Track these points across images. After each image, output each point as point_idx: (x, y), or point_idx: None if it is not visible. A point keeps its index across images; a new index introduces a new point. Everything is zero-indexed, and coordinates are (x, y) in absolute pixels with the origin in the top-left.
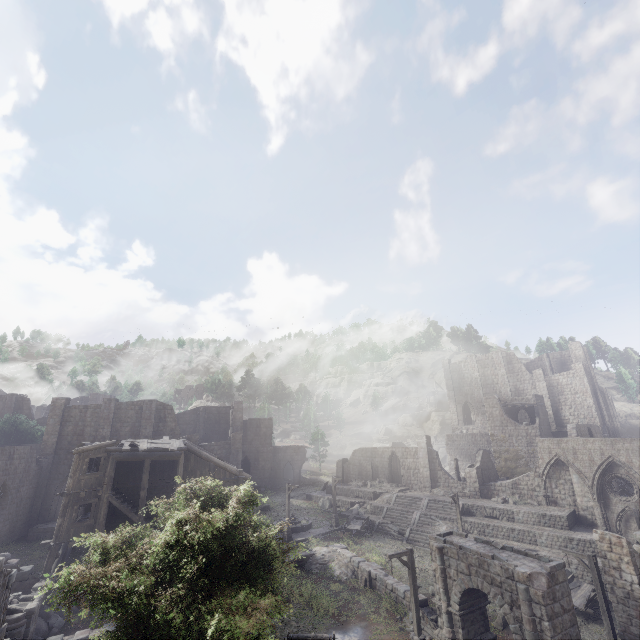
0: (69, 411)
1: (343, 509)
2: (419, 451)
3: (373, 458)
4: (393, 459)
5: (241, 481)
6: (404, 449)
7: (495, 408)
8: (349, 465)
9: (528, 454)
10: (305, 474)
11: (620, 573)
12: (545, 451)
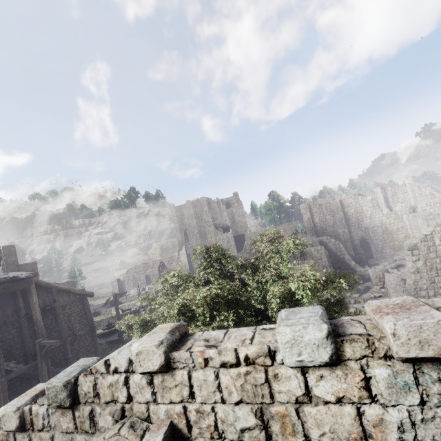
0: None
1: (135, 309)
2: (181, 256)
3: (145, 271)
4: (161, 267)
5: (86, 298)
6: (170, 258)
7: (211, 227)
8: (124, 282)
9: (228, 247)
10: None
11: (321, 260)
12: (249, 239)
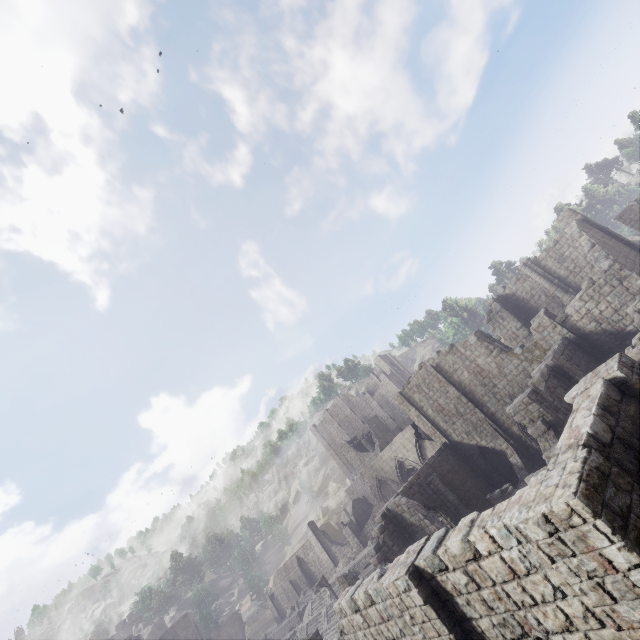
0: None
1: None
2: (311, 541)
3: (289, 575)
4: (302, 563)
5: None
6: (302, 547)
7: (350, 451)
8: (277, 598)
9: None
10: (259, 635)
11: None
12: (371, 479)
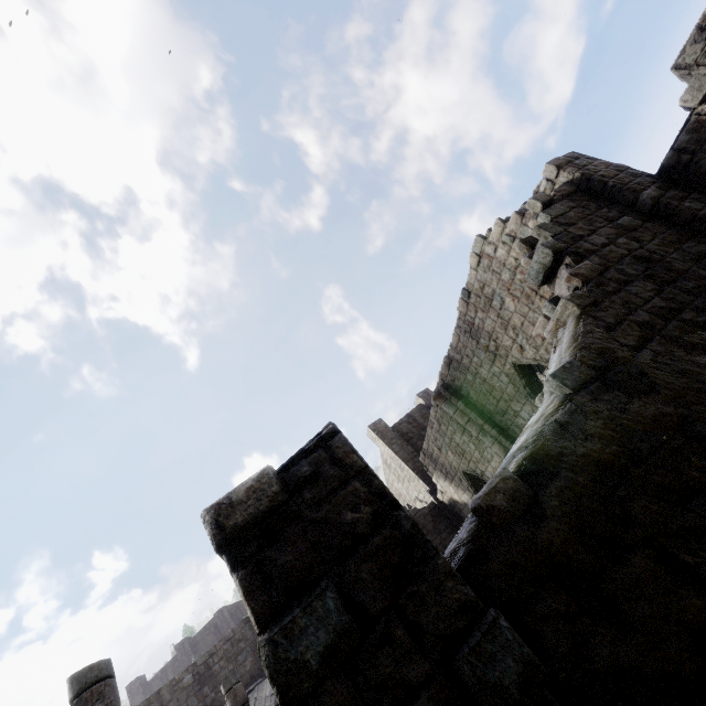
0: (398, 431)
1: None
2: None
3: None
4: None
5: None
6: None
7: None
8: None
9: None
10: None
11: None
12: None
